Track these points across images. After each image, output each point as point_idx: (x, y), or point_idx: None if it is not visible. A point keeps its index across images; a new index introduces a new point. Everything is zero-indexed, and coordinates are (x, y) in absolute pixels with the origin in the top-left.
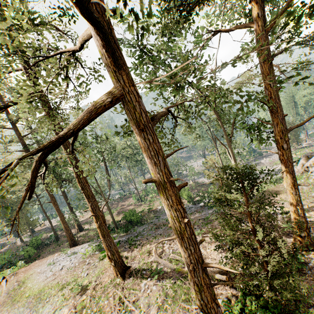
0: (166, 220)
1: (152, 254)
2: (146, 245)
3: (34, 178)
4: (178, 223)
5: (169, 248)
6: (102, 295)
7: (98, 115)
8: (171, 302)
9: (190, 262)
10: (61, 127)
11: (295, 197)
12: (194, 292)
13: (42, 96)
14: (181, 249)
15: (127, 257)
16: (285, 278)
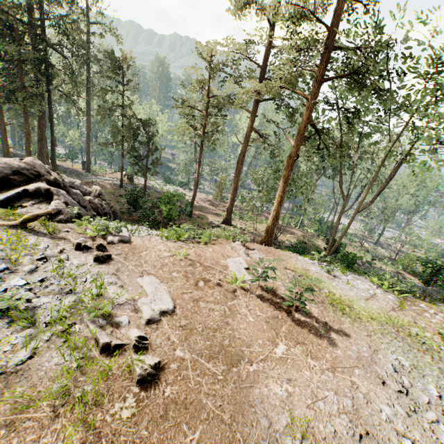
0: None
1: None
2: None
3: None
4: None
5: None
6: None
7: None
8: None
9: None
10: None
11: None
12: None
13: None
14: None
15: None
16: None
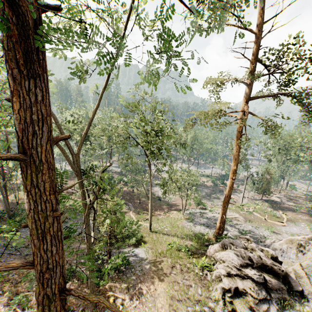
0: None
1: None
2: None
3: None
4: None
5: None
6: None
7: None
8: None
9: None
10: None
11: None
12: None
13: None
14: None
15: None
16: None
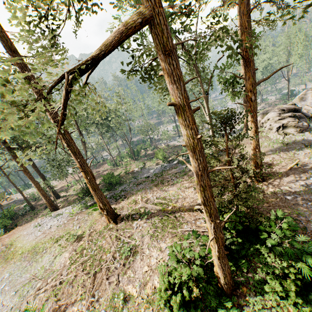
0: (145, 177)
1: (139, 202)
2: (131, 197)
3: (64, 103)
4: (192, 140)
5: (152, 197)
6: (99, 238)
7: (126, 38)
8: (161, 231)
9: (198, 170)
10: (32, 77)
11: (256, 142)
12: (199, 193)
13: (2, 35)
14: (192, 161)
15: (115, 208)
16: (248, 193)
